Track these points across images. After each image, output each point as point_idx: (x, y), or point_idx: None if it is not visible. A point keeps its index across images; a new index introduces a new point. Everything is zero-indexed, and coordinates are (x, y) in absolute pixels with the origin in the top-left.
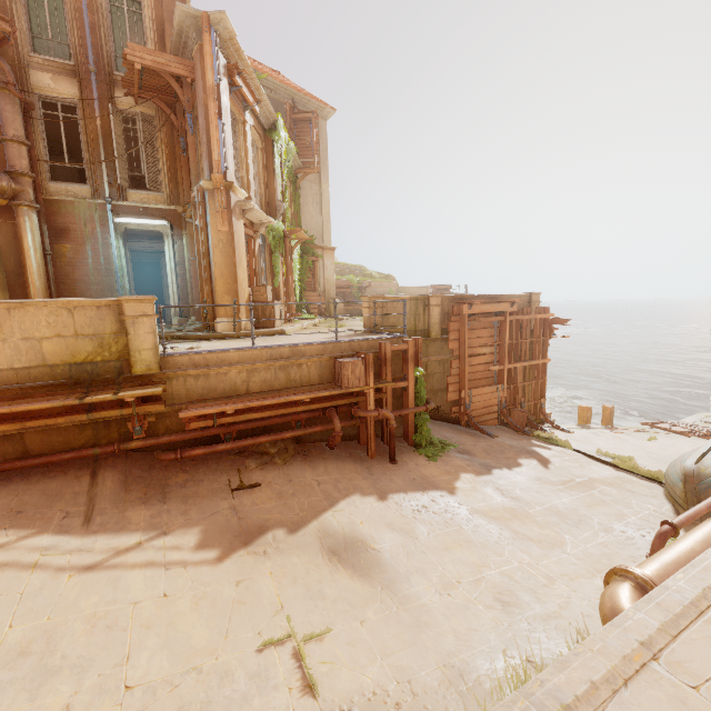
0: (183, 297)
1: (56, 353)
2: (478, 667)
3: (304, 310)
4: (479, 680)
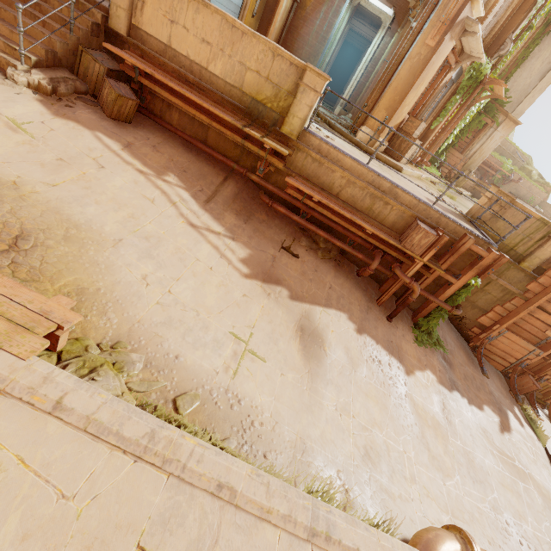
0: (356, 92)
1: (250, 85)
2: (316, 459)
3: (437, 164)
4: (310, 464)
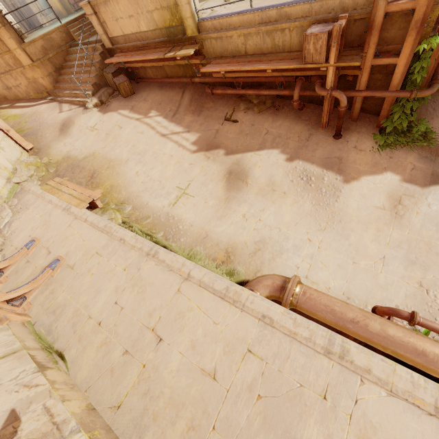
0: None
1: (159, 21)
2: (213, 241)
3: None
4: (206, 243)
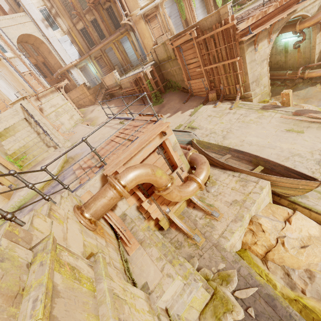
0: None
1: (114, 81)
2: None
3: None
4: None
